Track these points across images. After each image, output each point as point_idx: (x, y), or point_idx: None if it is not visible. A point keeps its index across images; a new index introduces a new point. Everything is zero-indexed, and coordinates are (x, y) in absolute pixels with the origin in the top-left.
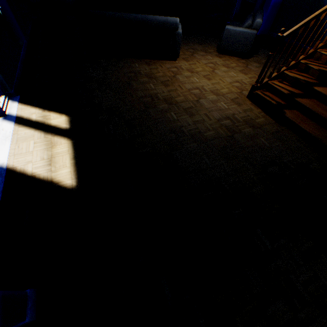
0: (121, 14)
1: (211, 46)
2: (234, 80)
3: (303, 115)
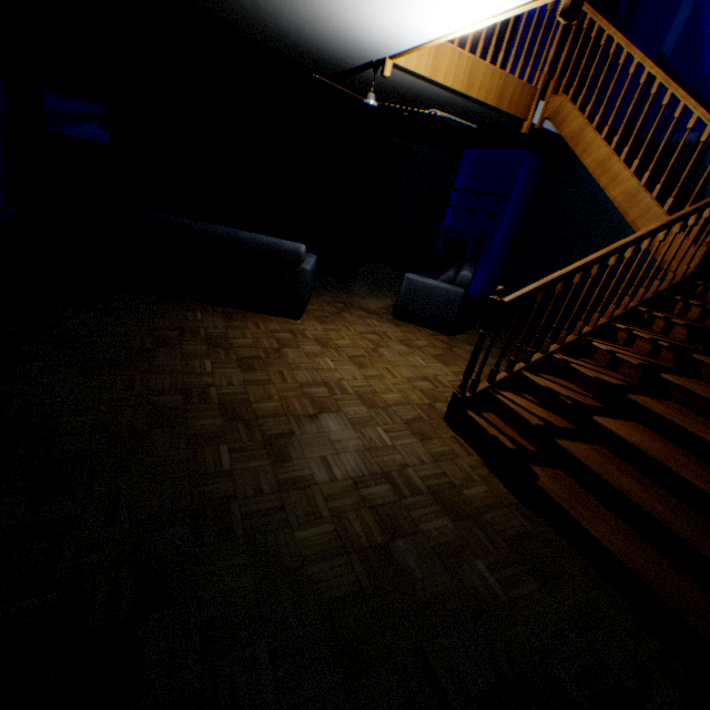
0: (184, 220)
1: (384, 303)
2: (419, 374)
3: (586, 487)
